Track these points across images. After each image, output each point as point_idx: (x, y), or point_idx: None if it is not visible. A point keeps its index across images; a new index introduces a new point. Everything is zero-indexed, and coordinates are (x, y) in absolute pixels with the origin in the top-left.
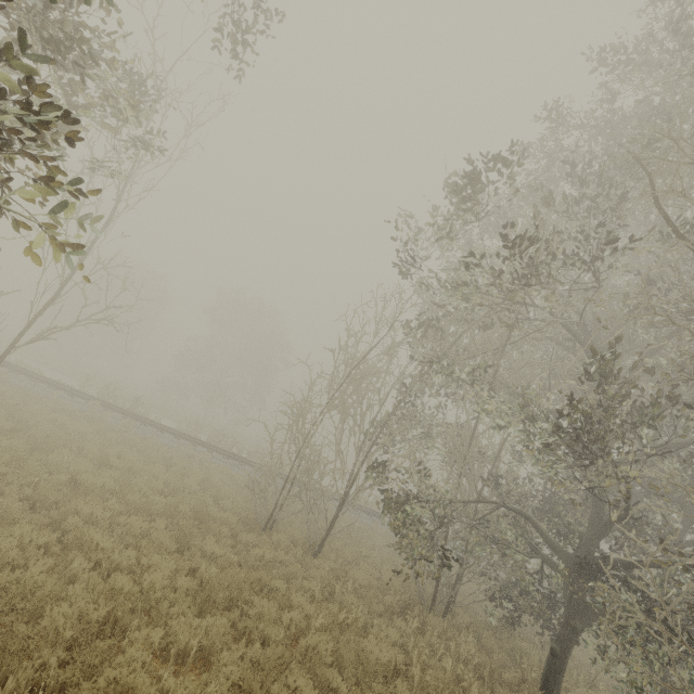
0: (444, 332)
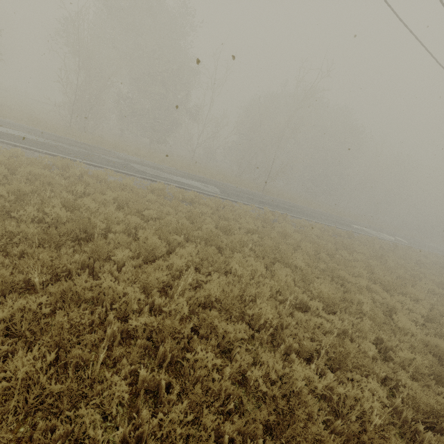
0: None
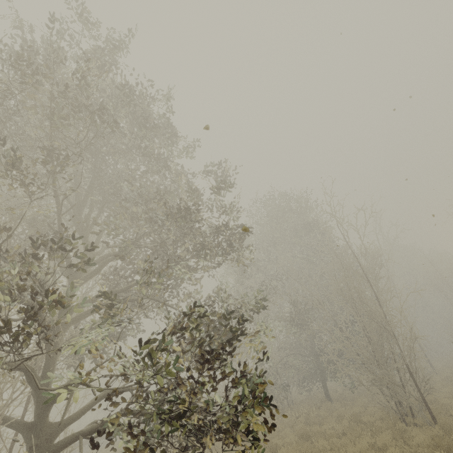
0: None
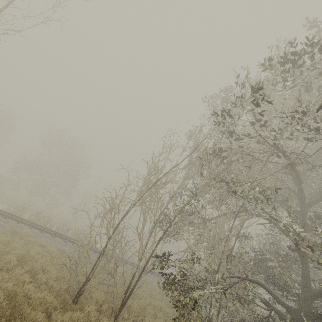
0: (226, 158)
